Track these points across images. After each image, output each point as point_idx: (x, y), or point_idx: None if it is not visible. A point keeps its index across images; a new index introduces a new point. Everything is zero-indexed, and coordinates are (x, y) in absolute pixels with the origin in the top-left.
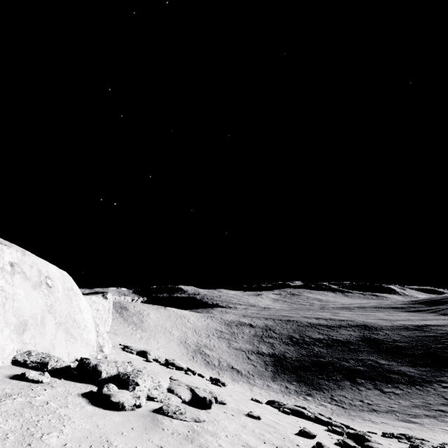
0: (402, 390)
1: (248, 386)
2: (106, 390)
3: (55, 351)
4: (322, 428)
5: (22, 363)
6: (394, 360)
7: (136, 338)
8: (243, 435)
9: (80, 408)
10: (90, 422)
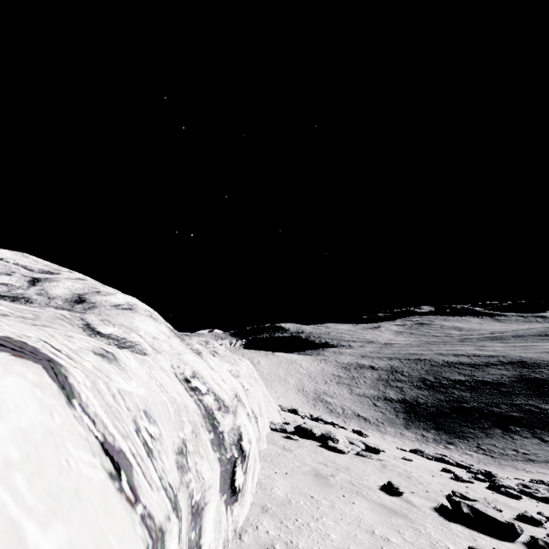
0: None
1: (379, 434)
2: (330, 444)
3: (275, 420)
4: (461, 470)
5: (275, 429)
6: None
7: None
8: (407, 468)
9: (328, 452)
10: (340, 458)
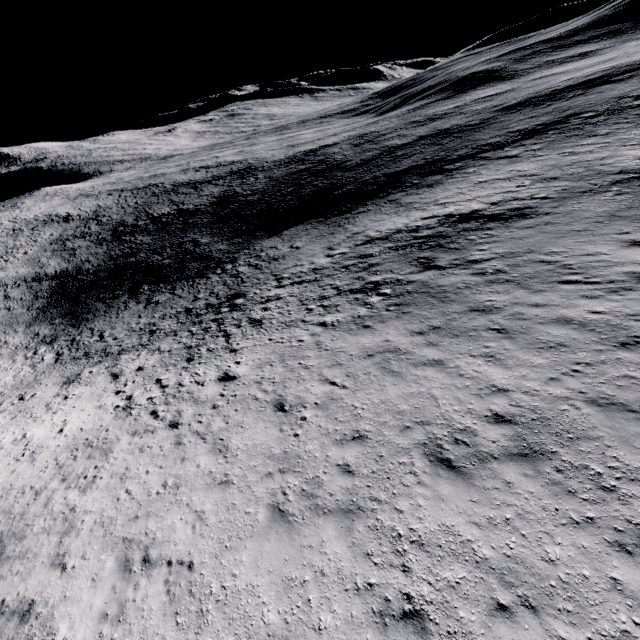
0: (172, 293)
1: None
2: None
3: None
4: None
5: None
6: (219, 234)
7: None
8: None
9: None
10: None
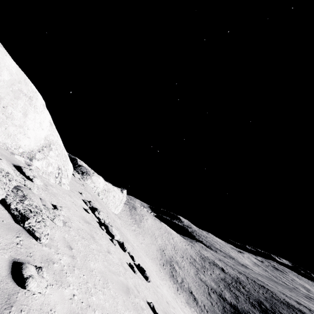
0: None
1: None
2: None
3: None
4: None
5: None
6: None
7: (131, 228)
8: None
9: None
10: None
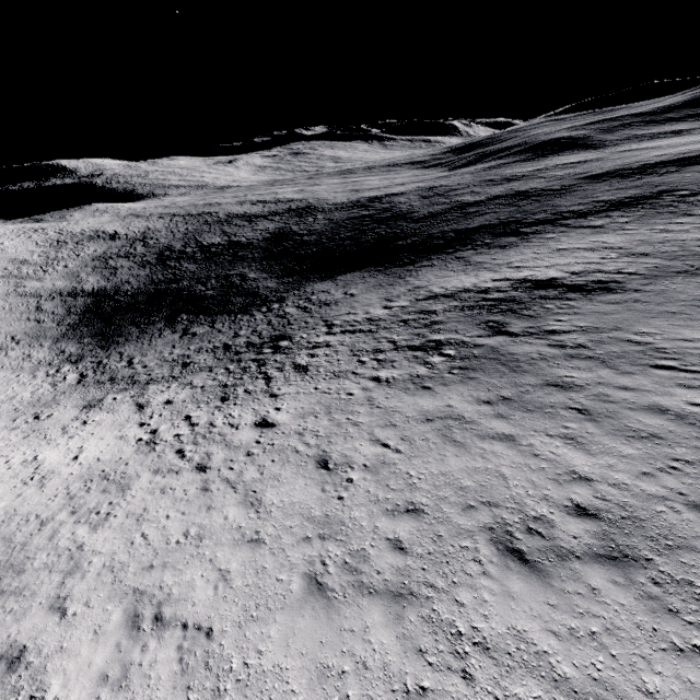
0: (212, 326)
1: None
2: None
3: None
4: None
5: None
6: (269, 271)
7: None
8: None
9: None
10: None
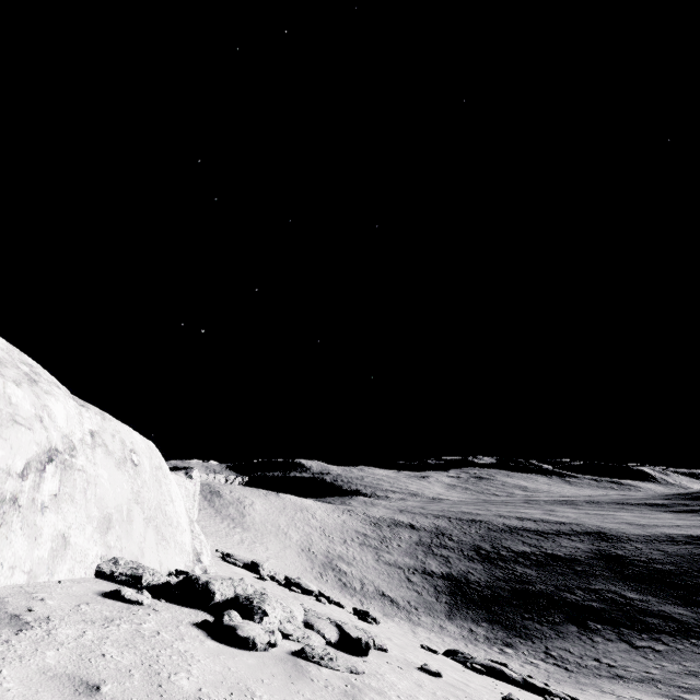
0: (666, 644)
1: (409, 625)
2: (228, 619)
3: (145, 560)
4: (535, 698)
5: (109, 575)
6: (652, 594)
7: (234, 541)
8: (421, 697)
9: (199, 643)
10: (219, 663)
